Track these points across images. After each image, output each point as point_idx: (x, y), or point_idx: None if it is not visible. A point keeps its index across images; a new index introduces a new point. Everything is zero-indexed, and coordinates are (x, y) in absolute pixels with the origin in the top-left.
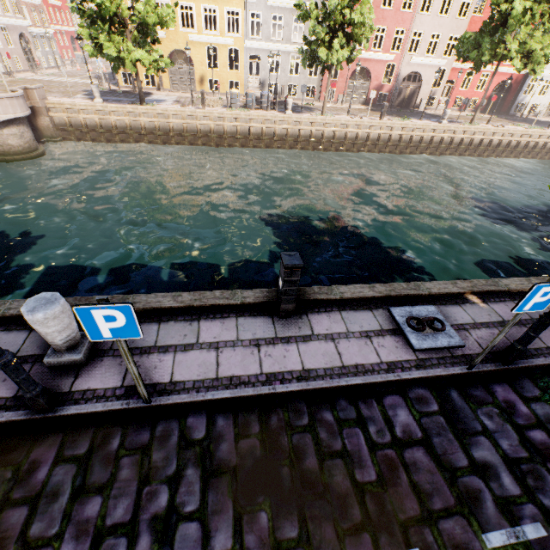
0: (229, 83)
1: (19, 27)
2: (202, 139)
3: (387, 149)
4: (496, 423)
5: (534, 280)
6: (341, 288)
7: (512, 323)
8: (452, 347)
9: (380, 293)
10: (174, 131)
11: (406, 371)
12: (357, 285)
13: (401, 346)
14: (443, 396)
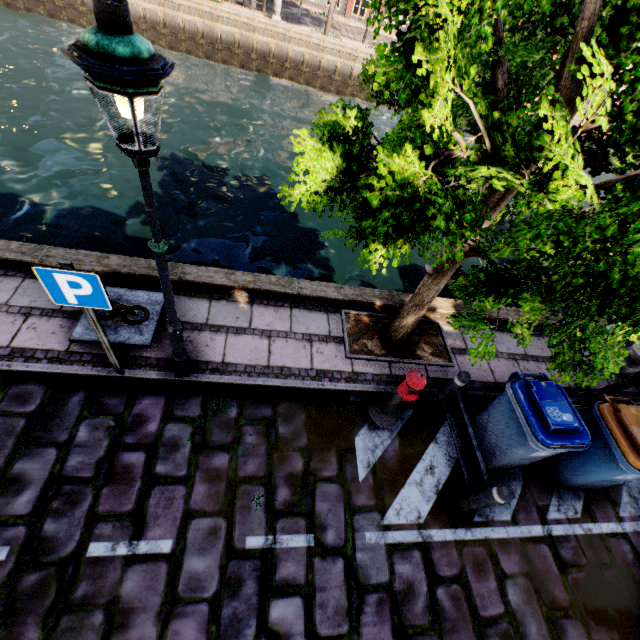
0: None
1: None
2: (149, 33)
3: None
4: (94, 437)
5: (347, 290)
6: (55, 250)
7: (93, 321)
8: (131, 345)
9: (105, 266)
10: None
11: (30, 362)
12: (83, 251)
13: (62, 333)
14: (59, 398)
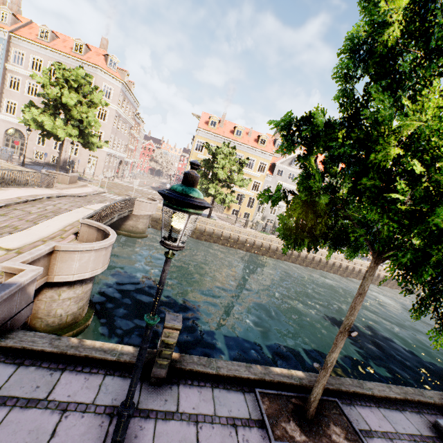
0: (244, 213)
1: (122, 157)
2: (238, 245)
3: (351, 275)
4: None
5: None
6: None
7: None
8: None
9: None
10: (223, 237)
11: None
12: None
13: None
14: None
